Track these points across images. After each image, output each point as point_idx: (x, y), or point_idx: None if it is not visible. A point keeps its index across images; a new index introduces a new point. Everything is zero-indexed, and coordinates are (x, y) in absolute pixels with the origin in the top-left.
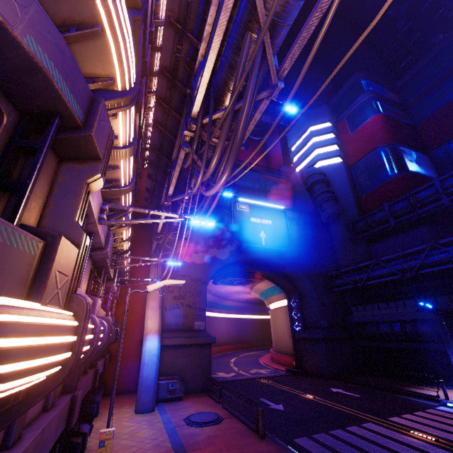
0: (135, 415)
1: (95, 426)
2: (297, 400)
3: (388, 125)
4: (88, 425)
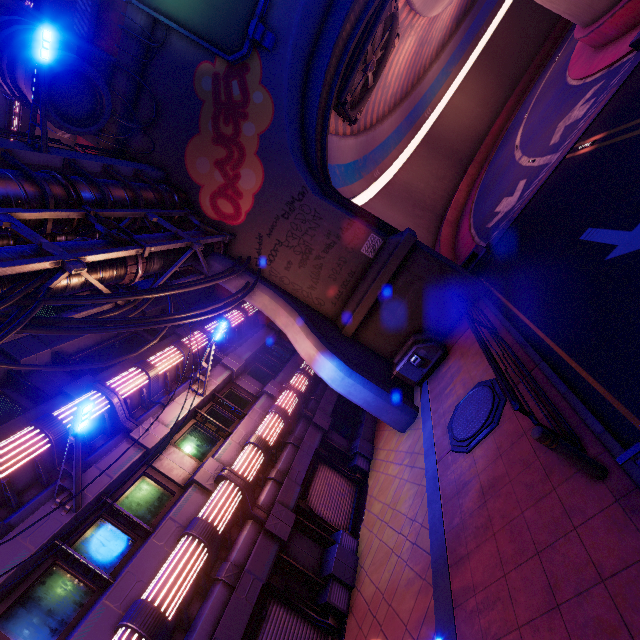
0: (400, 437)
1: (369, 488)
2: None
3: None
4: (364, 488)
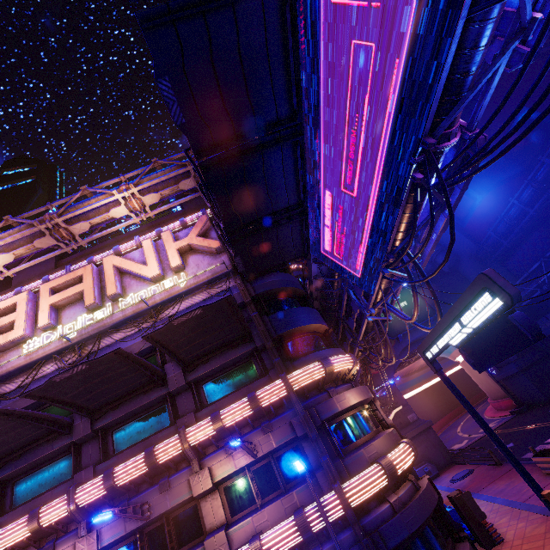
0: None
1: None
2: (522, 434)
3: None
4: None
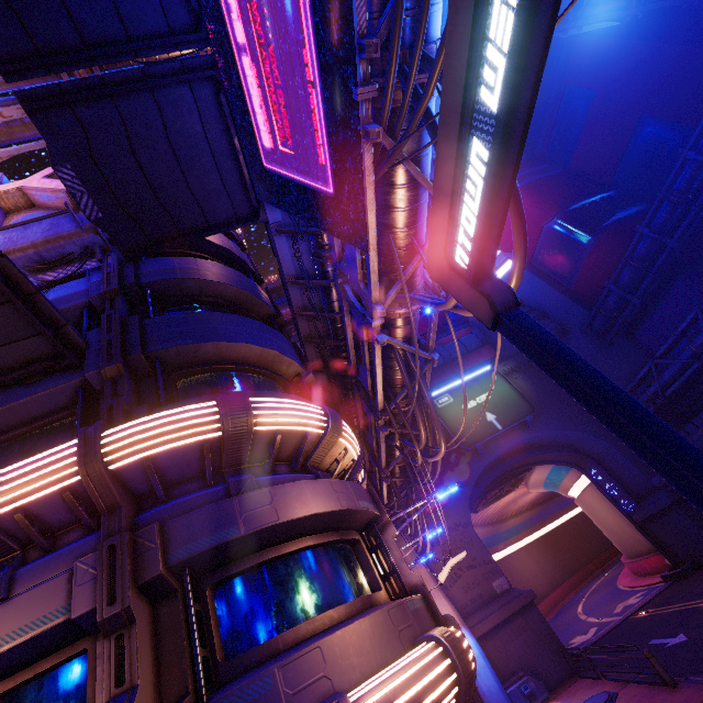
0: None
1: None
2: (699, 616)
3: (536, 196)
4: None
